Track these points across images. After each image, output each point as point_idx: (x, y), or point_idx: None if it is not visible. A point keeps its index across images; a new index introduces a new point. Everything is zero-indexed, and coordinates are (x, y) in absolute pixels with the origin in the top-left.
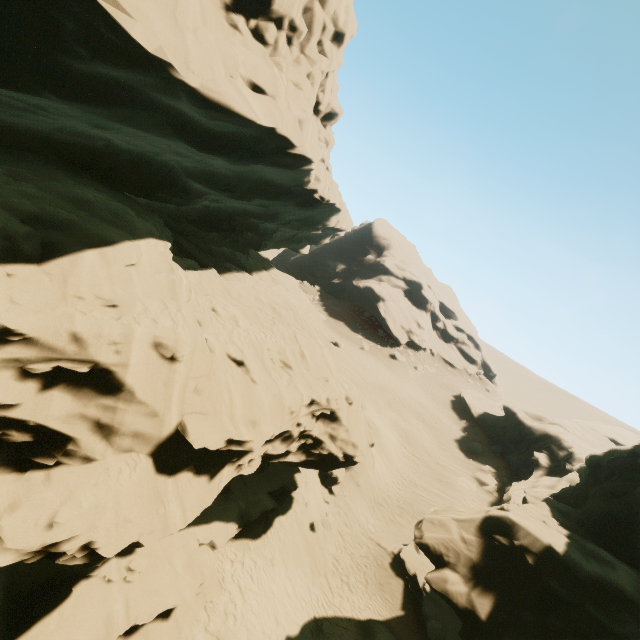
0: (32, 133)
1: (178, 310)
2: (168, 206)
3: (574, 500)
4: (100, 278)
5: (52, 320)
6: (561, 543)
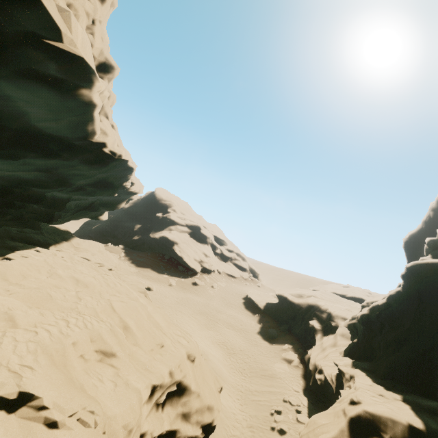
0: None
1: None
2: None
3: (364, 353)
4: None
5: None
6: (413, 415)
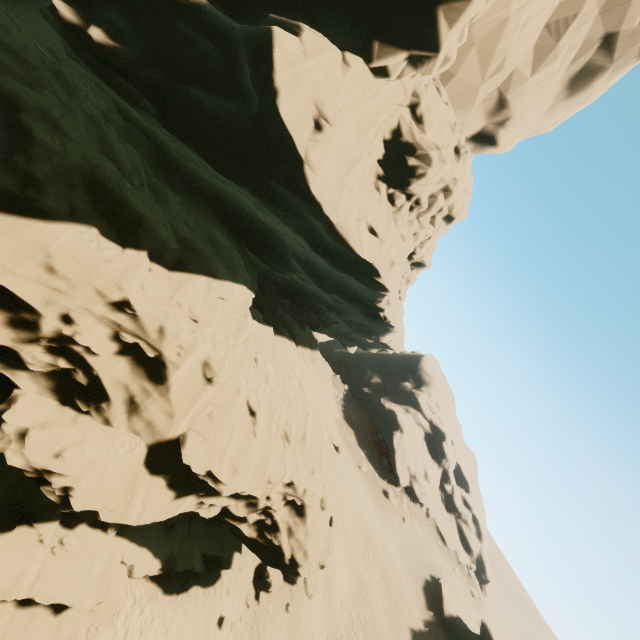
0: (212, 187)
1: (234, 346)
2: (266, 266)
3: None
4: (199, 298)
5: (156, 311)
6: None
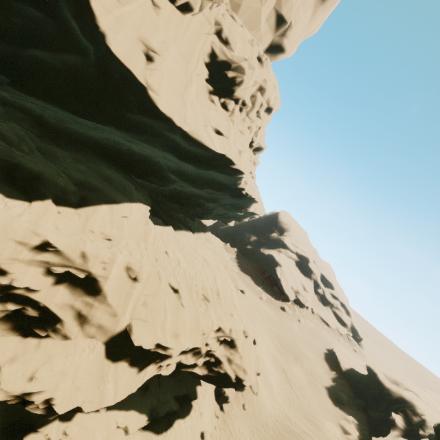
0: (91, 138)
1: (145, 248)
2: (153, 185)
3: None
4: (106, 222)
5: (74, 242)
6: None
